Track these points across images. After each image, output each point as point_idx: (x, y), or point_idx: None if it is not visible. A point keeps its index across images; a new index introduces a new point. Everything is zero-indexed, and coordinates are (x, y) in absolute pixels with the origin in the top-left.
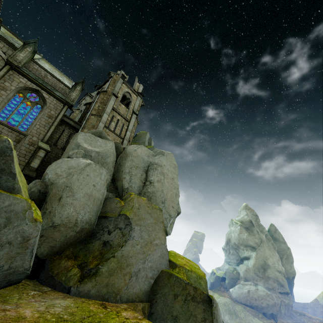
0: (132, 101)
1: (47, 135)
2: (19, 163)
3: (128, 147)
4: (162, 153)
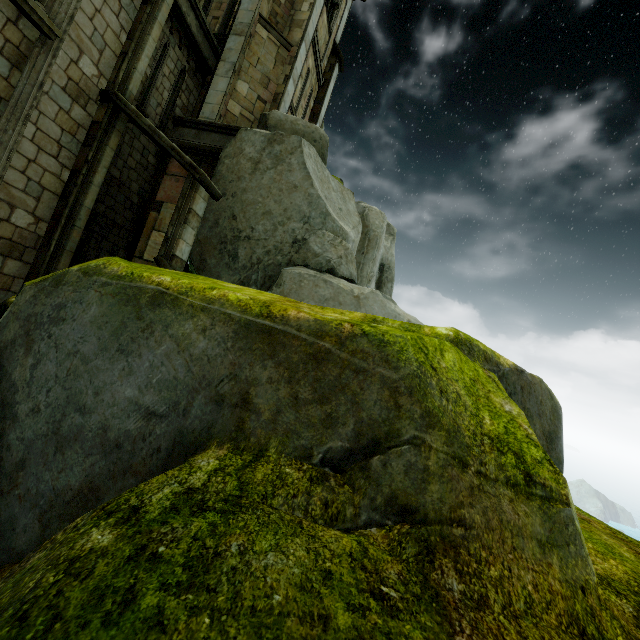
0: (341, 4)
1: (138, 66)
2: (39, 181)
3: (369, 214)
4: (389, 229)
